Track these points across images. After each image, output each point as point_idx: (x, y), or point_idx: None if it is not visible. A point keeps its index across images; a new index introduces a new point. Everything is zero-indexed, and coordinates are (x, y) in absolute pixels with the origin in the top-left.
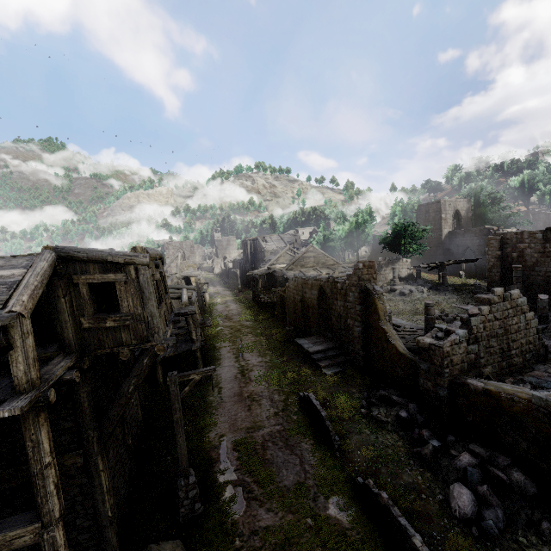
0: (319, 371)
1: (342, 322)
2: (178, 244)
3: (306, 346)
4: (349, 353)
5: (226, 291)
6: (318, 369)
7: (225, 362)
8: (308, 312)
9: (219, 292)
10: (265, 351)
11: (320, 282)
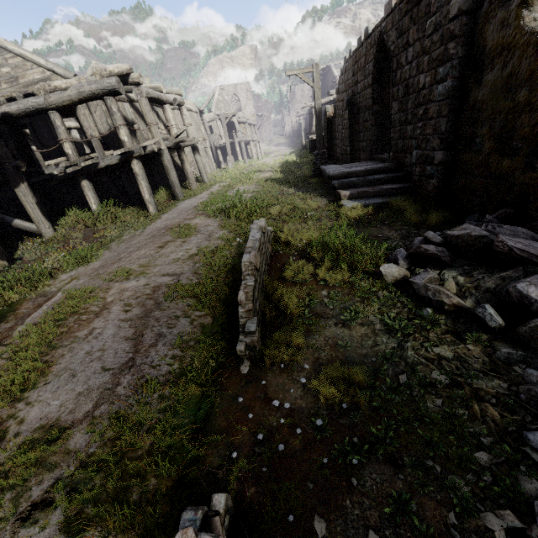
0: (335, 204)
1: (409, 104)
2: (232, 88)
3: (330, 170)
4: (412, 174)
5: (288, 149)
6: (337, 202)
7: (200, 195)
8: (358, 124)
9: (279, 150)
10: (269, 184)
11: (380, 28)
